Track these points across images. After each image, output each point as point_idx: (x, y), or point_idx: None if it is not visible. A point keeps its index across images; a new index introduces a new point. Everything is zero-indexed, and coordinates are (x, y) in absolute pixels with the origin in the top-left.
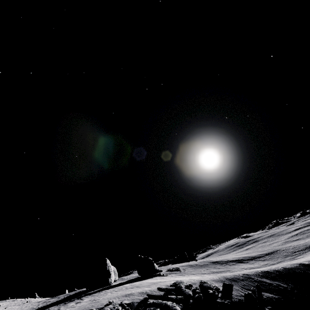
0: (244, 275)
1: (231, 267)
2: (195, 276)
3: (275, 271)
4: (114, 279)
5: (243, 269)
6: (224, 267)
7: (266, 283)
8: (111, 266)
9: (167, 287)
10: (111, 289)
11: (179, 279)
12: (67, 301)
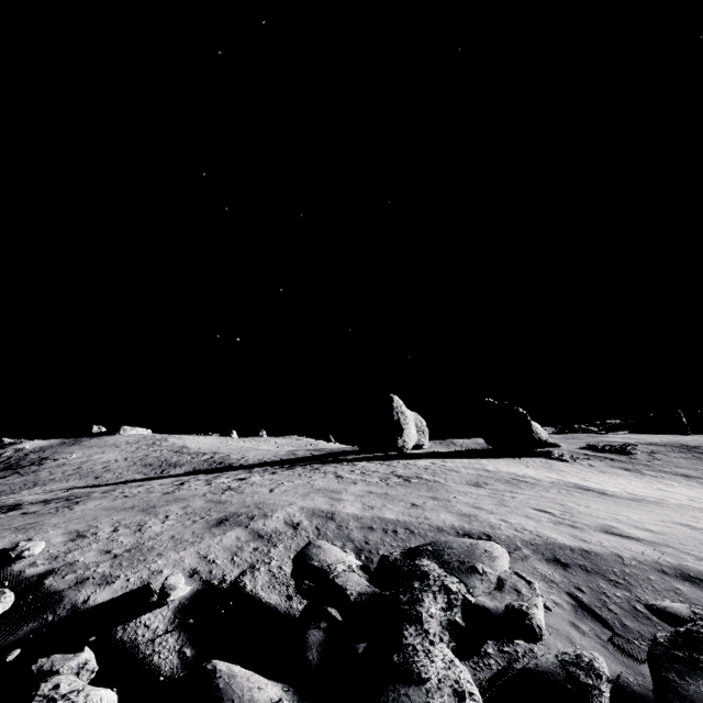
0: None
1: None
2: (691, 486)
3: None
4: (415, 442)
5: None
6: None
7: None
8: (405, 414)
9: (336, 573)
10: (374, 463)
11: (605, 484)
12: (294, 464)
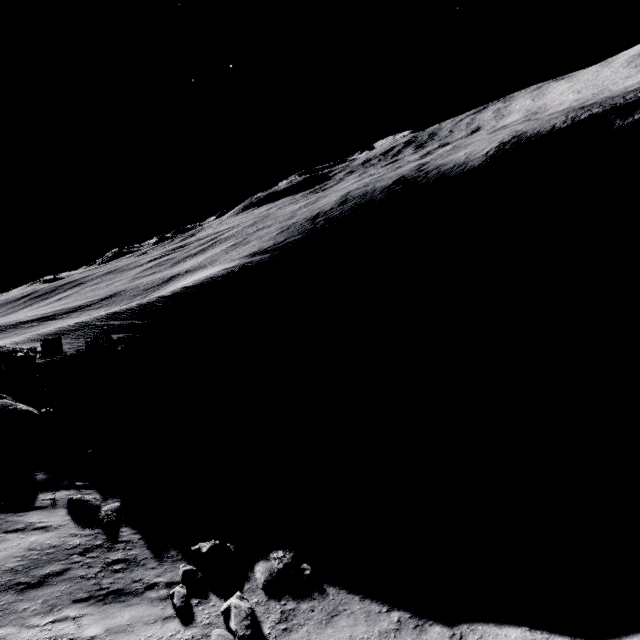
0: (79, 324)
1: (29, 331)
2: None
3: (127, 311)
4: None
5: None
6: (10, 334)
7: (115, 326)
8: None
9: None
10: None
11: None
12: None
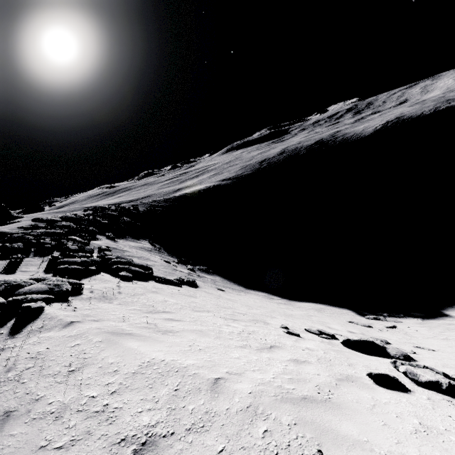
0: (142, 203)
1: None
2: None
3: (160, 200)
4: None
5: None
6: None
7: (155, 205)
8: None
9: (94, 208)
10: None
11: None
12: None
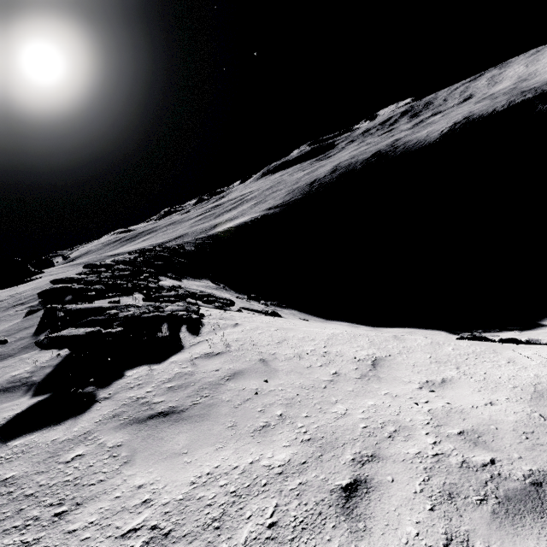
0: (184, 242)
1: None
2: None
3: (204, 237)
4: None
5: None
6: None
7: (201, 243)
8: None
9: (139, 251)
10: None
11: None
12: None
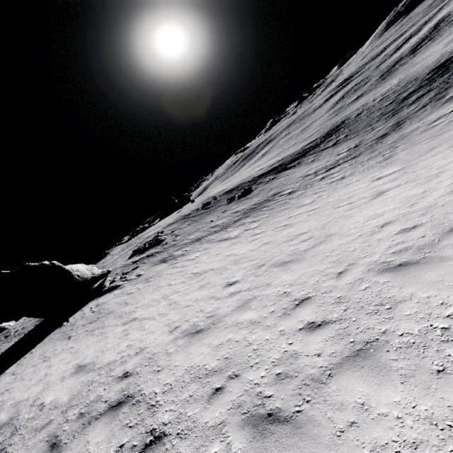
0: None
1: (272, 185)
2: (206, 249)
3: None
4: None
5: (310, 176)
6: (256, 192)
7: None
8: None
9: None
10: None
11: (149, 315)
12: None
